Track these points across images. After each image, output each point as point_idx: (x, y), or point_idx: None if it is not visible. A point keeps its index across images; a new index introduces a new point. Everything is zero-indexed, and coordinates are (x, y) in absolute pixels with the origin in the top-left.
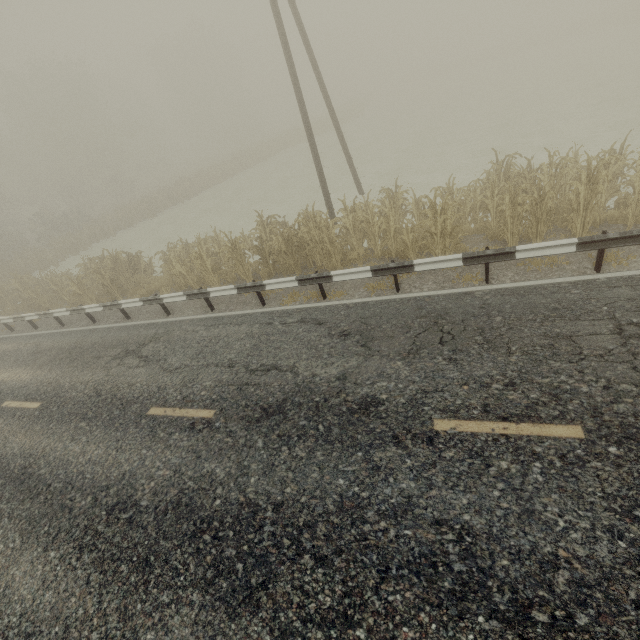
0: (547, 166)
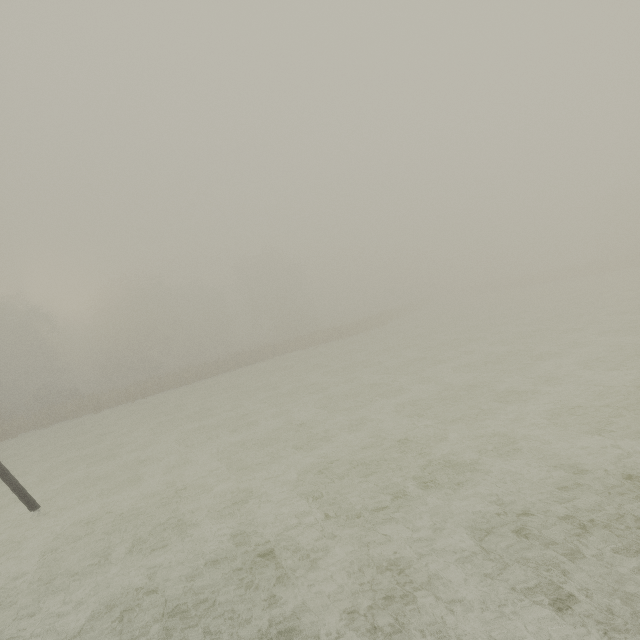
0: None
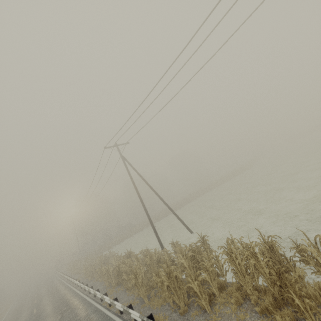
0: (197, 251)
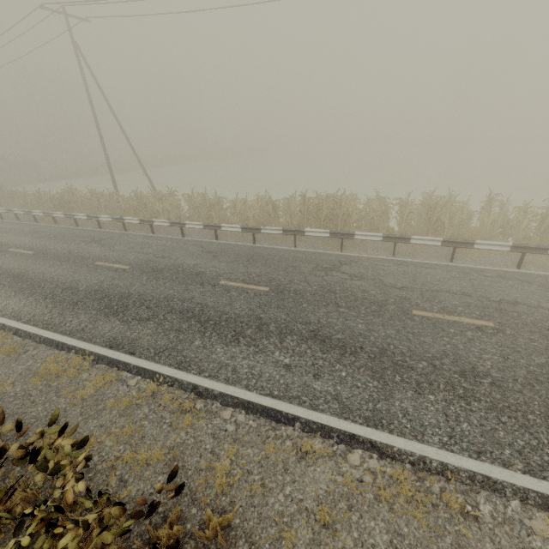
0: (165, 197)
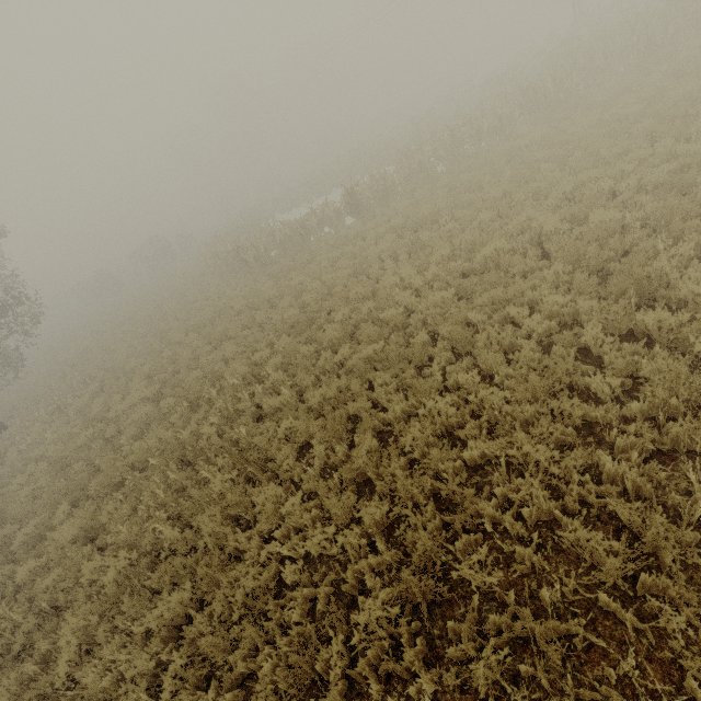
0: None
